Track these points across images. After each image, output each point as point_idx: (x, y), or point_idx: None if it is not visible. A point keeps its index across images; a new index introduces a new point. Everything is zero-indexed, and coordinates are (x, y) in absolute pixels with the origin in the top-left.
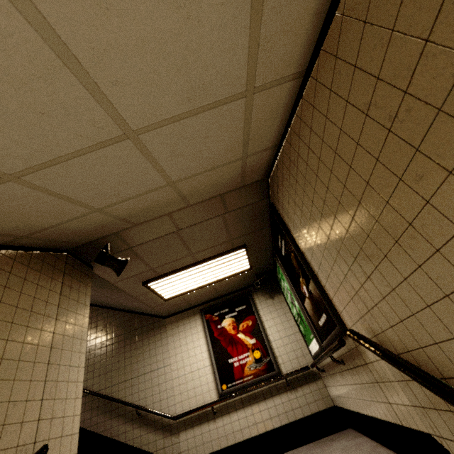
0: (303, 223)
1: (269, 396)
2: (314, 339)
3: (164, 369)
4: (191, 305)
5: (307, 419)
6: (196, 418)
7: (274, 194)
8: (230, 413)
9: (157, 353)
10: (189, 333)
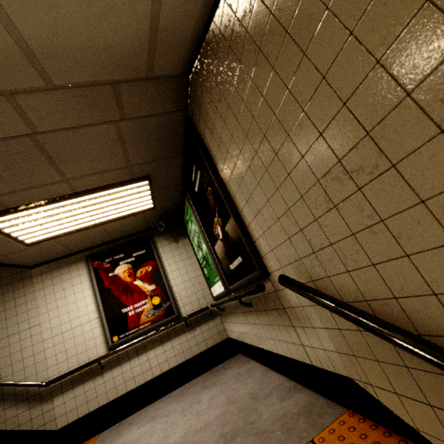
0: (237, 139)
1: (167, 339)
2: (220, 282)
3: (30, 330)
4: (72, 251)
5: (203, 354)
6: (78, 377)
7: (196, 100)
8: (122, 364)
9: (19, 313)
10: (68, 285)
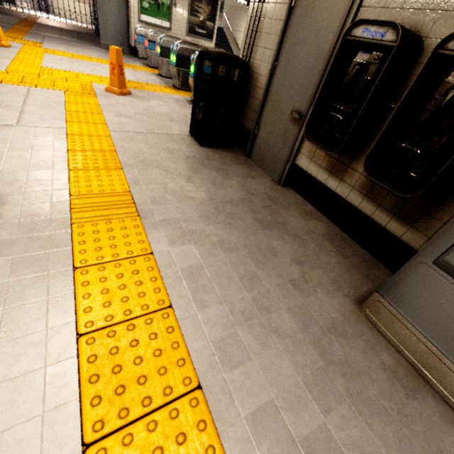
0: None
1: None
2: None
3: None
4: None
5: None
6: None
7: None
8: None
9: None
10: None
